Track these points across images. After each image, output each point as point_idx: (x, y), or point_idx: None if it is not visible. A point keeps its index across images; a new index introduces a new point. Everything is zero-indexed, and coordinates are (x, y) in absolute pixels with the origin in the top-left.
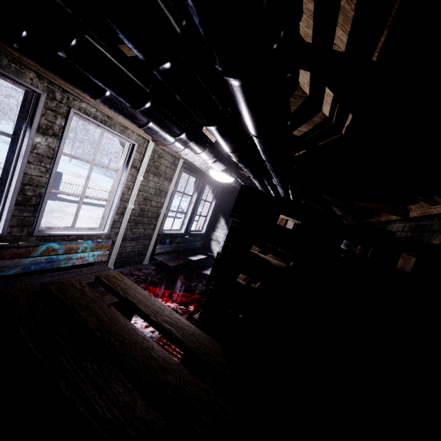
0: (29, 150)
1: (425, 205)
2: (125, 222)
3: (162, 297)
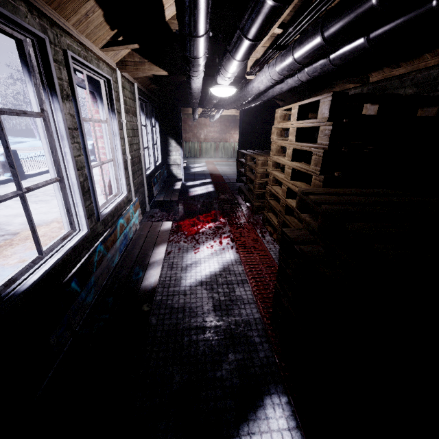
0: (66, 127)
1: (387, 70)
2: (131, 177)
3: (198, 224)
